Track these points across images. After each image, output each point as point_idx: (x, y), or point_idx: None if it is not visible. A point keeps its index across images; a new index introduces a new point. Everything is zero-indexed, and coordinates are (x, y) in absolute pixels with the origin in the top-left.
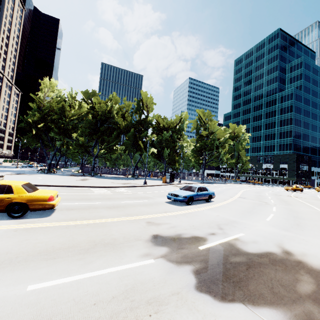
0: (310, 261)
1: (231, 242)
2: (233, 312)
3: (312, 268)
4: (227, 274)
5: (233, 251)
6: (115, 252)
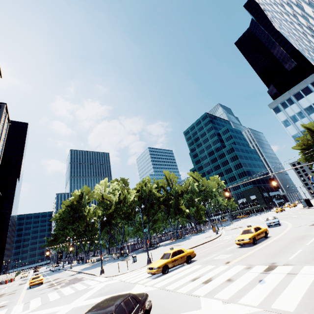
0: None
1: None
2: None
3: None
4: None
5: None
6: None
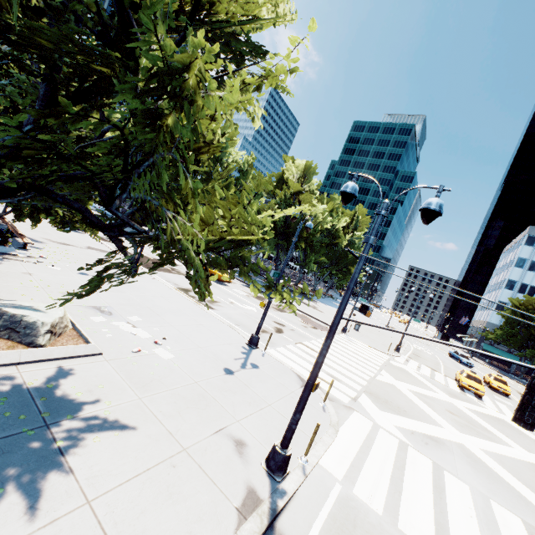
0: None
1: None
2: None
3: None
4: None
5: None
6: None
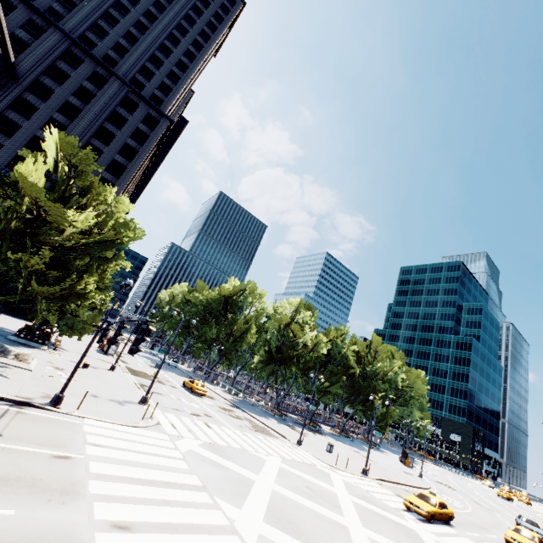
0: None
1: None
2: None
3: None
4: None
5: None
6: None
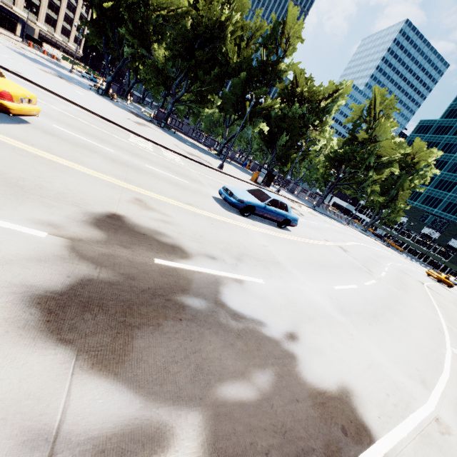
0: (311, 364)
1: (224, 280)
2: (31, 357)
3: (297, 374)
4: (134, 308)
5: (204, 291)
6: (7, 198)
